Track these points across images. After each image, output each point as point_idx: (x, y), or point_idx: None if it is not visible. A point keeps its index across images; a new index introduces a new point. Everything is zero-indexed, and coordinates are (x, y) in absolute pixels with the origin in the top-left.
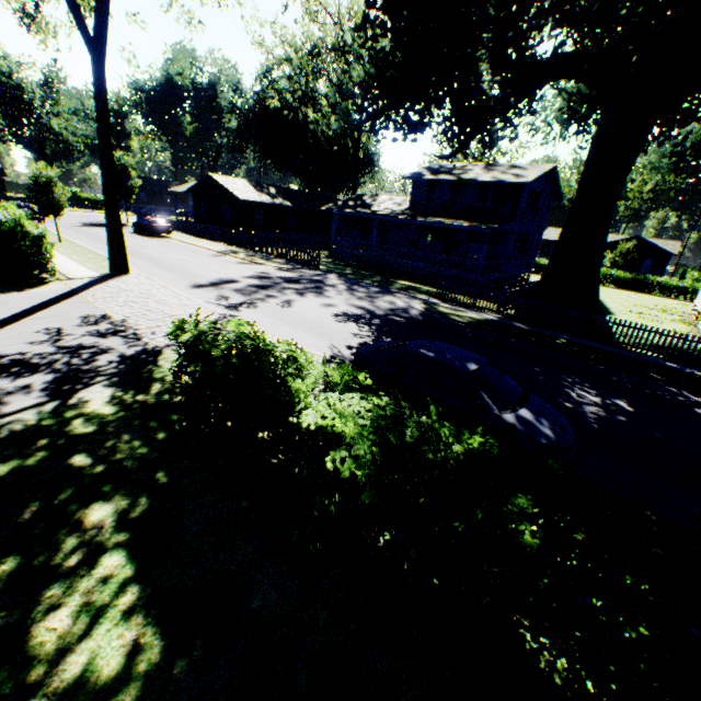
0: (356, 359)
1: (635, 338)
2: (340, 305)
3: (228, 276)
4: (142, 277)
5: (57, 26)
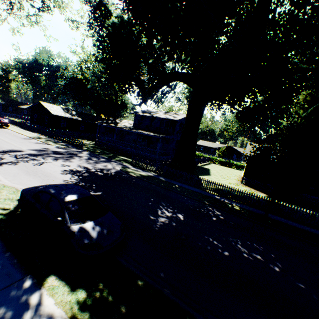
0: (21, 194)
1: (206, 185)
2: (73, 165)
3: (19, 148)
4: None
5: None
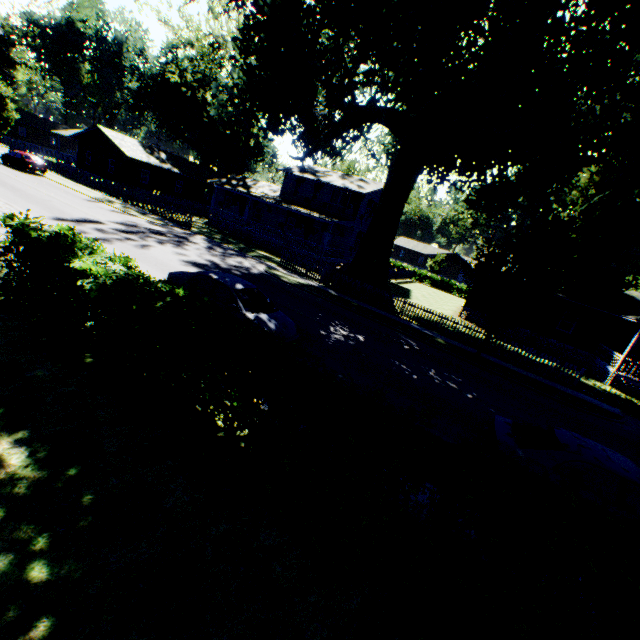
0: (168, 278)
1: (401, 309)
2: (193, 256)
3: (95, 218)
4: (1, 202)
5: None
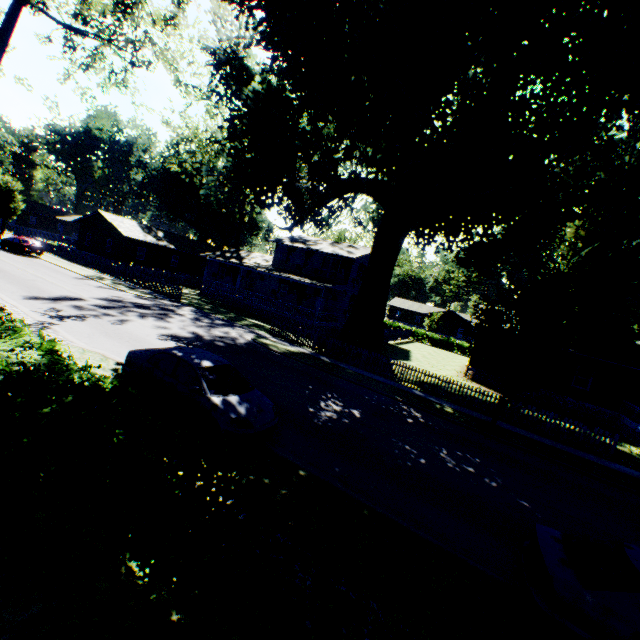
0: (127, 357)
1: (401, 373)
2: (174, 328)
3: (77, 295)
4: None
5: None
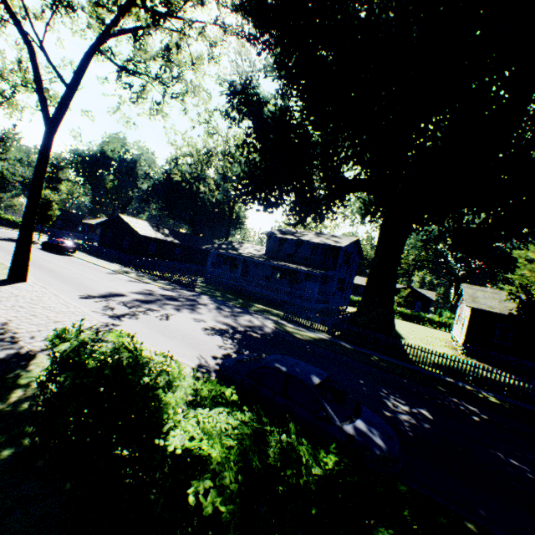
0: (221, 370)
1: (423, 358)
2: (209, 320)
3: (117, 290)
4: (38, 285)
5: (25, 107)
